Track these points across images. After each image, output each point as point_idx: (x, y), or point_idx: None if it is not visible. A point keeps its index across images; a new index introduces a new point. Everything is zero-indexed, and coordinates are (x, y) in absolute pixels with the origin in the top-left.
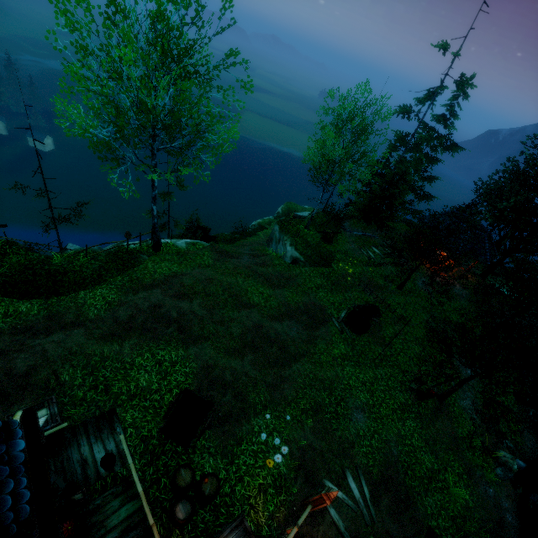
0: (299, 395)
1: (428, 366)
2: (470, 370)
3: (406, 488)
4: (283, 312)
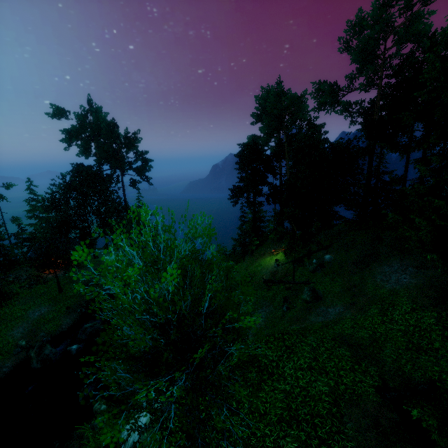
0: None
1: None
2: (39, 312)
3: None
4: None
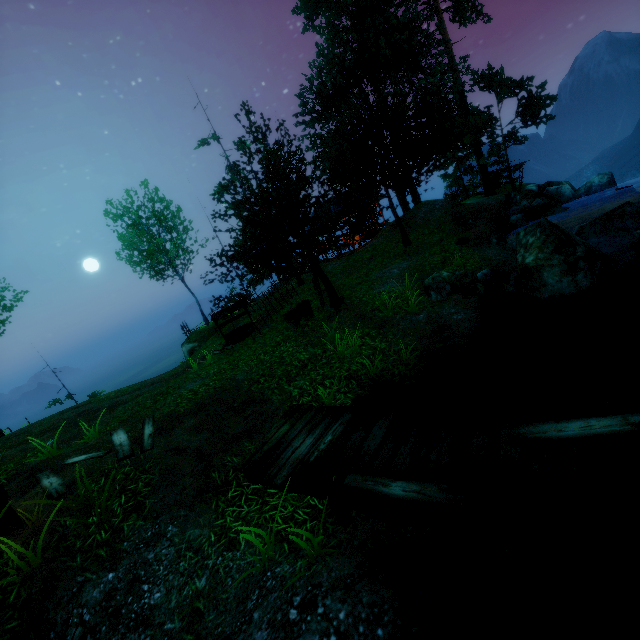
0: (110, 424)
1: (325, 298)
2: (396, 269)
3: (249, 395)
4: (145, 386)
